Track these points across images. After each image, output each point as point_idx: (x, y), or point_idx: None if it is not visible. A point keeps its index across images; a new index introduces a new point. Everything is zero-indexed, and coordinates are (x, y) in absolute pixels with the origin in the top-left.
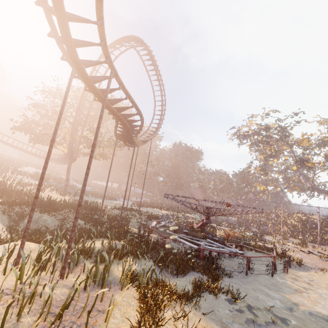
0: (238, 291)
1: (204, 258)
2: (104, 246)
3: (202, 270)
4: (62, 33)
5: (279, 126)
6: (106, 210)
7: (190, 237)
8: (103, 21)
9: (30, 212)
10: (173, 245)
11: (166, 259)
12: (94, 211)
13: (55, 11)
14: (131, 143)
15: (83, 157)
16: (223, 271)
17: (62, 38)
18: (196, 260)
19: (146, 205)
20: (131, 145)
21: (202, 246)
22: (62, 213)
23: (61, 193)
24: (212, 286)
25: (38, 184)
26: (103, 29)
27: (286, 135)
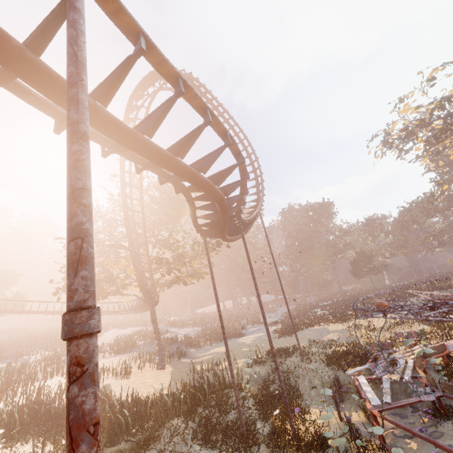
0: None
1: None
2: None
3: None
4: None
5: None
6: (244, 384)
7: None
8: None
9: None
10: None
11: None
12: (223, 400)
13: None
14: (233, 234)
15: (168, 288)
16: None
17: None
18: None
19: (296, 325)
20: (234, 236)
21: None
22: (160, 451)
23: (156, 365)
24: None
25: None
26: None
27: None
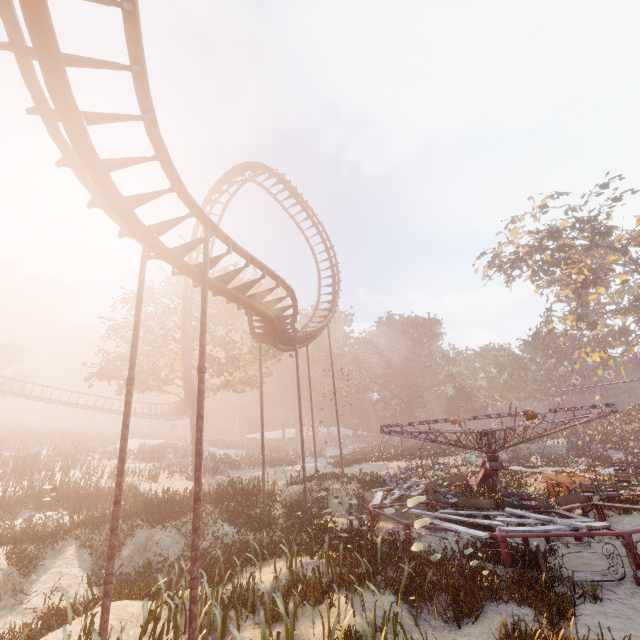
0: (632, 639)
1: (513, 558)
2: (282, 575)
3: (517, 594)
4: (104, 194)
5: (578, 220)
6: (277, 491)
7: (465, 511)
8: (166, 151)
9: (110, 536)
10: (433, 539)
11: (422, 580)
12: (252, 499)
13: (83, 163)
14: (289, 344)
15: (215, 394)
16: (572, 586)
17: (106, 201)
18: (495, 570)
19: (356, 459)
20: (291, 347)
21: (498, 529)
22: (190, 520)
23: (188, 476)
24: (554, 639)
25: (117, 473)
26: (170, 164)
27: (602, 233)
